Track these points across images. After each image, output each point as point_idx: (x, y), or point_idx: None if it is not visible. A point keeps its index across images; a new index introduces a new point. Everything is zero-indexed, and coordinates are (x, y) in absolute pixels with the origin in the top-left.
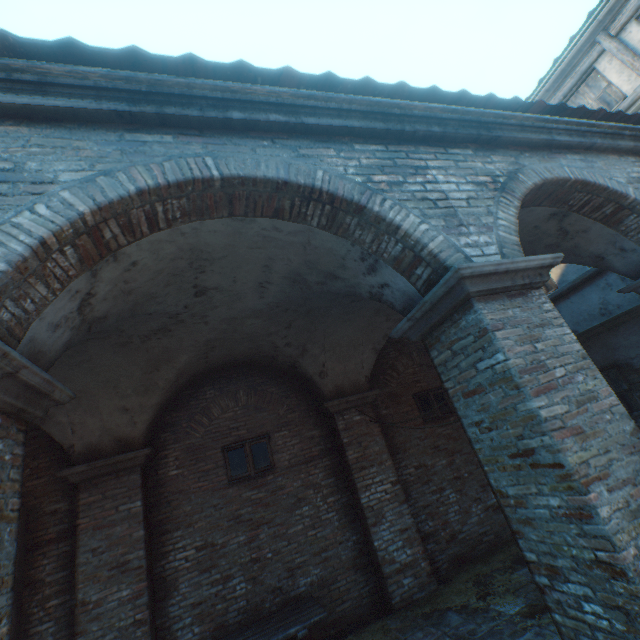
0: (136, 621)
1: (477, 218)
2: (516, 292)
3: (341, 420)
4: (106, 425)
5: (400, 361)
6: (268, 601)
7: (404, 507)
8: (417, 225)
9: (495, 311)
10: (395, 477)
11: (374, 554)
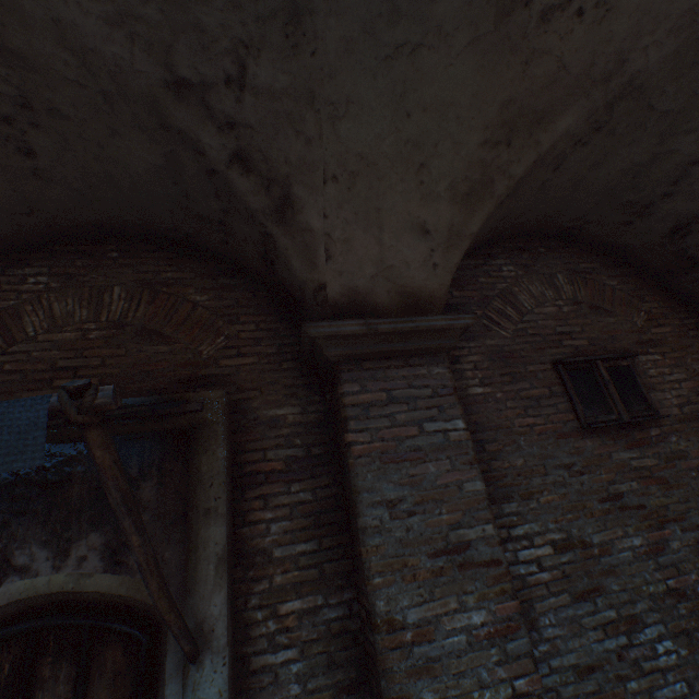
0: (517, 697)
1: None
2: None
3: None
4: (384, 257)
5: None
6: None
7: None
8: None
9: None
10: None
11: None
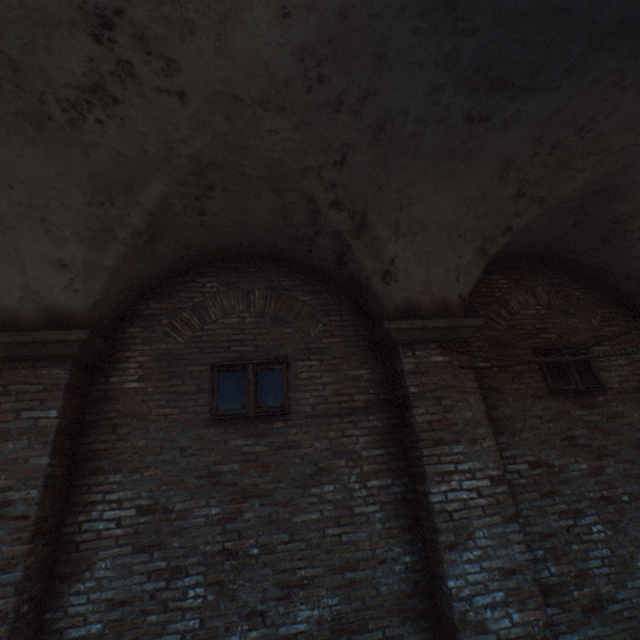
0: None
1: None
2: None
3: (409, 357)
4: (31, 284)
5: (514, 296)
6: (237, 632)
7: (512, 529)
8: None
9: None
10: (498, 471)
11: (443, 601)
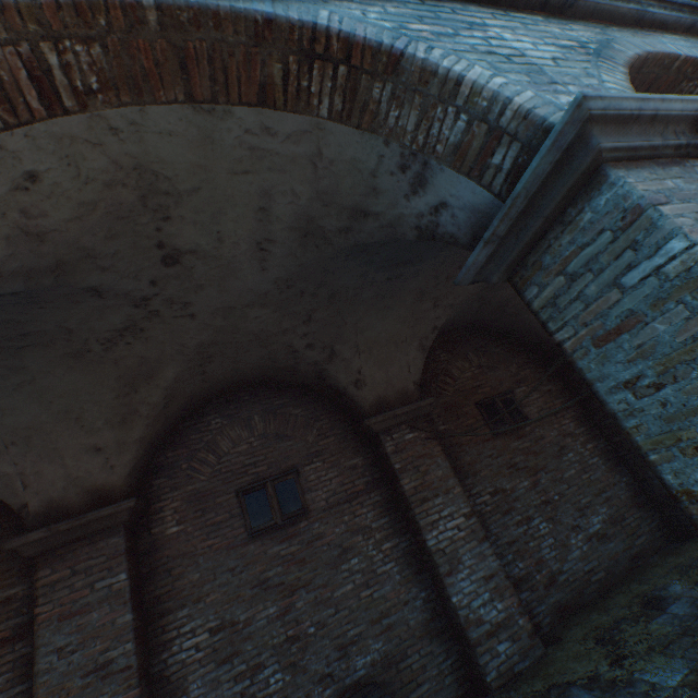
0: None
1: (574, 79)
2: (667, 160)
3: (389, 441)
4: (71, 473)
5: (454, 364)
6: (315, 695)
7: (485, 546)
8: (489, 78)
9: (646, 181)
10: (468, 508)
11: (453, 614)
